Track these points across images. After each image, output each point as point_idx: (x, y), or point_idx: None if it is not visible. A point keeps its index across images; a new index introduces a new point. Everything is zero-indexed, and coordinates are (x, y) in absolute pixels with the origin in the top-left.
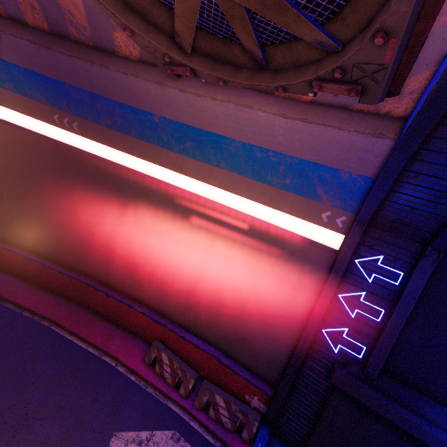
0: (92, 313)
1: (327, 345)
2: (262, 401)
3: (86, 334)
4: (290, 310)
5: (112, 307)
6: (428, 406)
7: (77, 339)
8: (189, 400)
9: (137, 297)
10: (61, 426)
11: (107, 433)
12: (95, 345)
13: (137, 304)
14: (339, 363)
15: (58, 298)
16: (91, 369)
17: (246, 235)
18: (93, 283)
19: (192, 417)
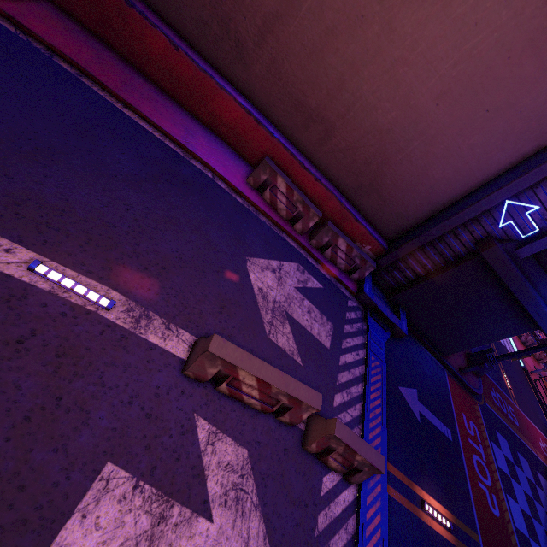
0: (140, 75)
1: (496, 218)
2: (374, 251)
3: (151, 114)
4: (472, 166)
5: (182, 76)
6: (546, 285)
7: (141, 120)
8: (303, 237)
9: (227, 71)
10: (187, 242)
11: (240, 257)
12: (175, 138)
13: (227, 84)
14: (494, 237)
15: (56, 12)
16: (186, 176)
17: (507, 1)
18: (134, 0)
19: (308, 253)
